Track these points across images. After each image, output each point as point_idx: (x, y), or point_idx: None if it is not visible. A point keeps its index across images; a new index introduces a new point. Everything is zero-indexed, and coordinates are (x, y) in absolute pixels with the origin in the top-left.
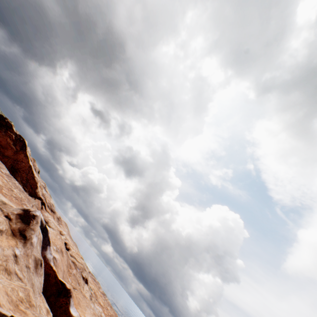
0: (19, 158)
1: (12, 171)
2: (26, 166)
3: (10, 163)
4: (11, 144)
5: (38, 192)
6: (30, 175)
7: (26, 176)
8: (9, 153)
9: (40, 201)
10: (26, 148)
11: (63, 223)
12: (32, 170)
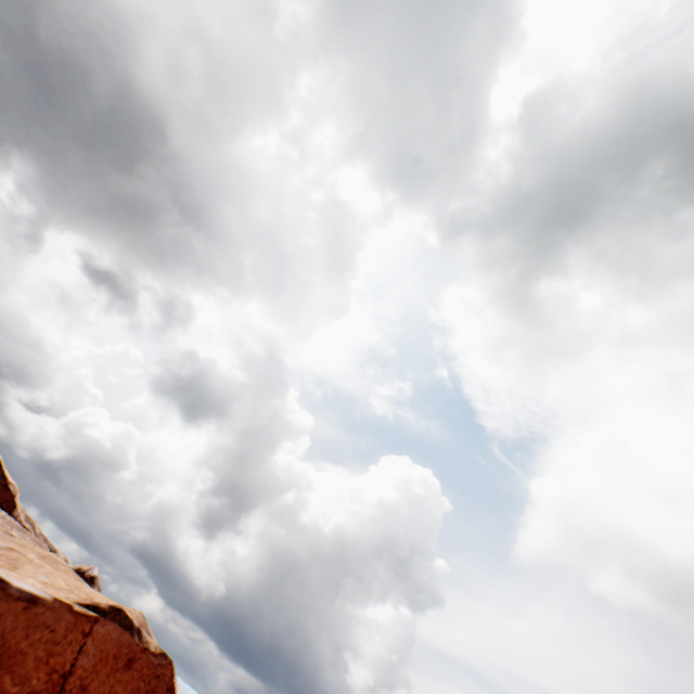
0: None
1: None
2: None
3: None
4: None
5: (19, 517)
6: None
7: None
8: None
9: None
10: None
11: None
12: (3, 469)
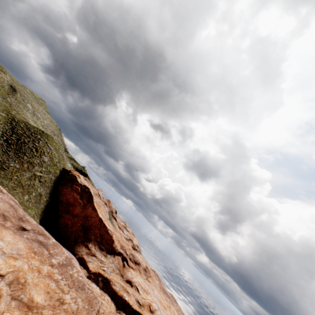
0: (87, 214)
1: (83, 231)
2: (96, 220)
3: (79, 223)
4: (78, 198)
5: (116, 247)
6: (102, 229)
7: (99, 231)
8: (78, 211)
9: (120, 257)
10: (93, 198)
11: (151, 272)
12: (103, 222)
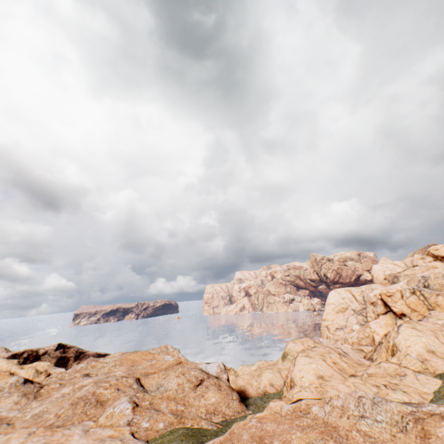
0: None
1: None
2: None
3: None
4: None
5: None
6: None
7: None
8: None
9: None
10: None
11: None
12: None
